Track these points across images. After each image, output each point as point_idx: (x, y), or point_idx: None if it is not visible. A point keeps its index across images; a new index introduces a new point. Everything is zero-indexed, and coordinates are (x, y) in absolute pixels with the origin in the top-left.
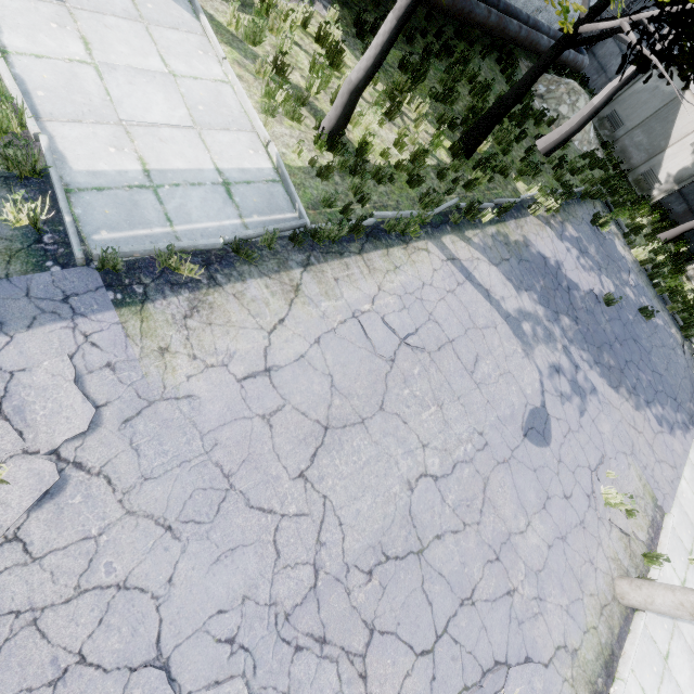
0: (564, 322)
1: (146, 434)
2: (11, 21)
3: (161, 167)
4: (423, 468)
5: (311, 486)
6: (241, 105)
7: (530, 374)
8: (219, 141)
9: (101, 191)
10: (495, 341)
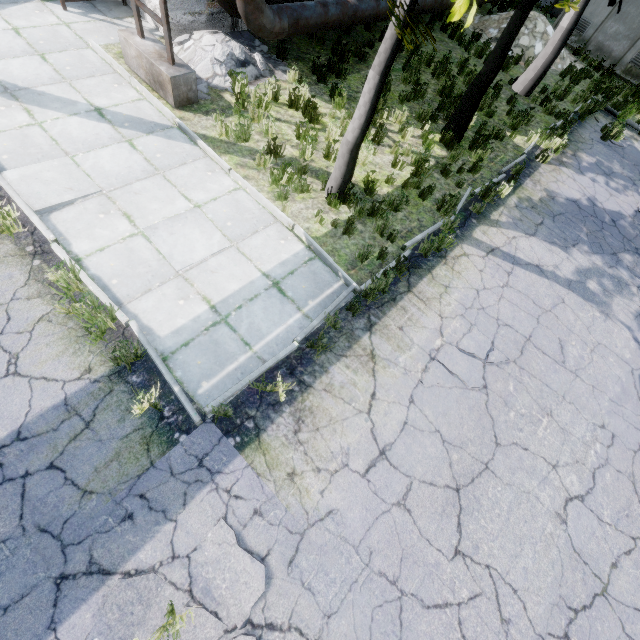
0: (626, 260)
1: (311, 568)
2: (73, 230)
3: (221, 297)
4: (564, 493)
5: (470, 560)
6: (257, 203)
7: (620, 335)
8: (254, 246)
9: (187, 345)
10: (569, 316)
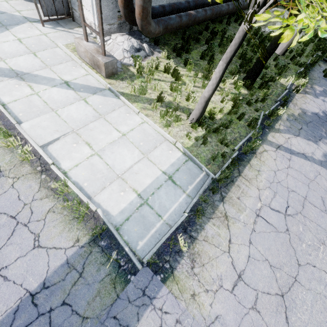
0: None
1: None
2: (60, 155)
3: (142, 188)
4: None
5: None
6: (154, 130)
7: None
8: (156, 156)
9: (128, 219)
10: (324, 182)
